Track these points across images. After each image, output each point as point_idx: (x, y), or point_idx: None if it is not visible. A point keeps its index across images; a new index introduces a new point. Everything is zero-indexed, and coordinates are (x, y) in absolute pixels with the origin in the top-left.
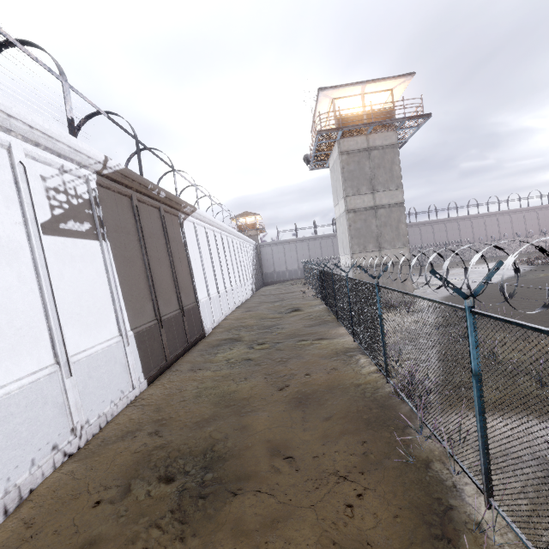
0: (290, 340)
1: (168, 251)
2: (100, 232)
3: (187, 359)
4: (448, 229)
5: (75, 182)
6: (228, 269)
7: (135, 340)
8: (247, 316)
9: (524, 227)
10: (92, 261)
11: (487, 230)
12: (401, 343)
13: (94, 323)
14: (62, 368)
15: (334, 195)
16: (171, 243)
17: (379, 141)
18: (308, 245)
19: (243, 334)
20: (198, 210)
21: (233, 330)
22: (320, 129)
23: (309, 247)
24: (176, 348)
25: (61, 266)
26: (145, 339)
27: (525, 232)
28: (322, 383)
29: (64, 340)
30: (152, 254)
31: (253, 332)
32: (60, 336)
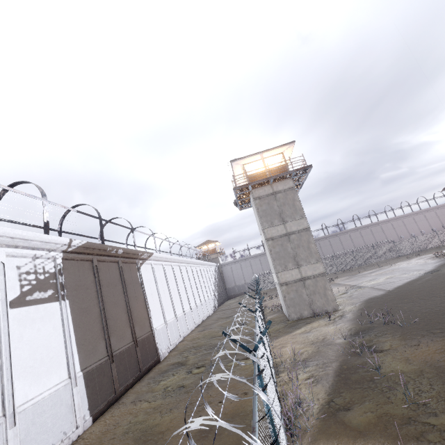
0: (223, 361)
1: (124, 294)
2: (61, 295)
3: (135, 389)
4: (373, 232)
5: (45, 262)
6: (187, 294)
7: (83, 380)
8: (201, 336)
9: (439, 222)
10: (50, 319)
11: (408, 228)
12: (310, 358)
13: (45, 372)
14: (7, 420)
15: (258, 227)
16: (128, 285)
17: (281, 187)
18: (260, 260)
19: (190, 357)
20: (155, 254)
21: (185, 352)
22: (234, 187)
23: (261, 262)
24: (127, 379)
25: (22, 329)
26: (94, 376)
27: (441, 225)
28: (229, 410)
29: (14, 393)
30: (108, 299)
31: (199, 353)
32: (11, 390)
